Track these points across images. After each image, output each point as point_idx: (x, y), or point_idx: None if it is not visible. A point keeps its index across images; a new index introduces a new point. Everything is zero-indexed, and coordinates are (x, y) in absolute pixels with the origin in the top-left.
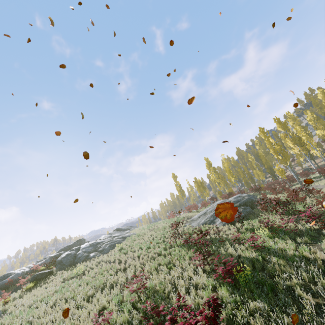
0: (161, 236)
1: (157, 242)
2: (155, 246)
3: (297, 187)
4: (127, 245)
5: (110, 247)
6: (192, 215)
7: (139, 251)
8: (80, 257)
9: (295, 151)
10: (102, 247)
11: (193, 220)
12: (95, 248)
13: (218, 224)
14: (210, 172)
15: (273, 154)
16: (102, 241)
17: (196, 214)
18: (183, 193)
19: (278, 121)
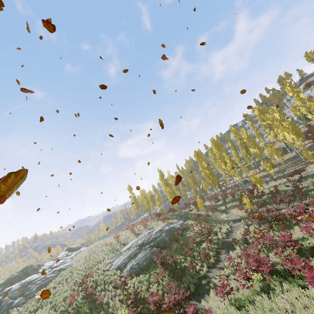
0: (80, 280)
1: (65, 297)
2: (60, 302)
3: (223, 209)
4: (52, 287)
5: (37, 289)
6: (129, 240)
7: (40, 313)
8: (3, 306)
9: (226, 172)
10: (30, 289)
11: (121, 252)
12: (23, 290)
13: (125, 271)
14: (162, 183)
15: (205, 177)
16: (36, 279)
17: (134, 238)
18: (137, 204)
19: (214, 142)
